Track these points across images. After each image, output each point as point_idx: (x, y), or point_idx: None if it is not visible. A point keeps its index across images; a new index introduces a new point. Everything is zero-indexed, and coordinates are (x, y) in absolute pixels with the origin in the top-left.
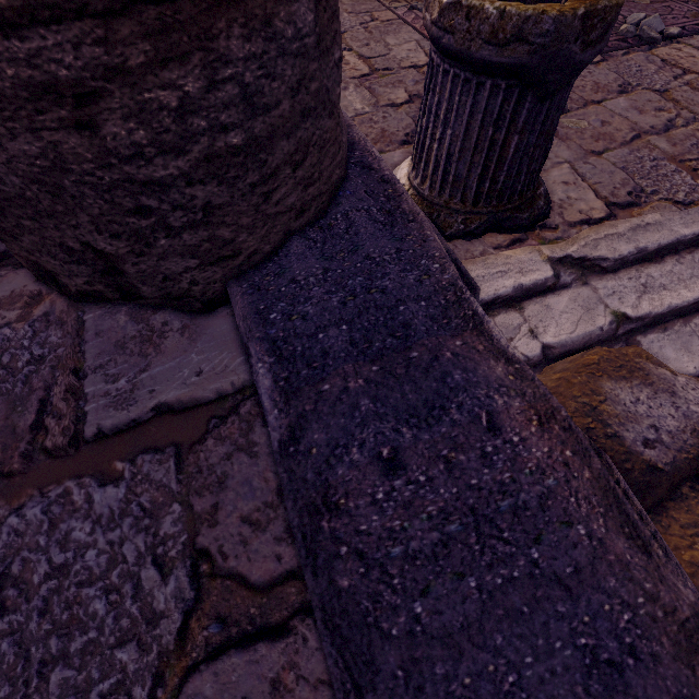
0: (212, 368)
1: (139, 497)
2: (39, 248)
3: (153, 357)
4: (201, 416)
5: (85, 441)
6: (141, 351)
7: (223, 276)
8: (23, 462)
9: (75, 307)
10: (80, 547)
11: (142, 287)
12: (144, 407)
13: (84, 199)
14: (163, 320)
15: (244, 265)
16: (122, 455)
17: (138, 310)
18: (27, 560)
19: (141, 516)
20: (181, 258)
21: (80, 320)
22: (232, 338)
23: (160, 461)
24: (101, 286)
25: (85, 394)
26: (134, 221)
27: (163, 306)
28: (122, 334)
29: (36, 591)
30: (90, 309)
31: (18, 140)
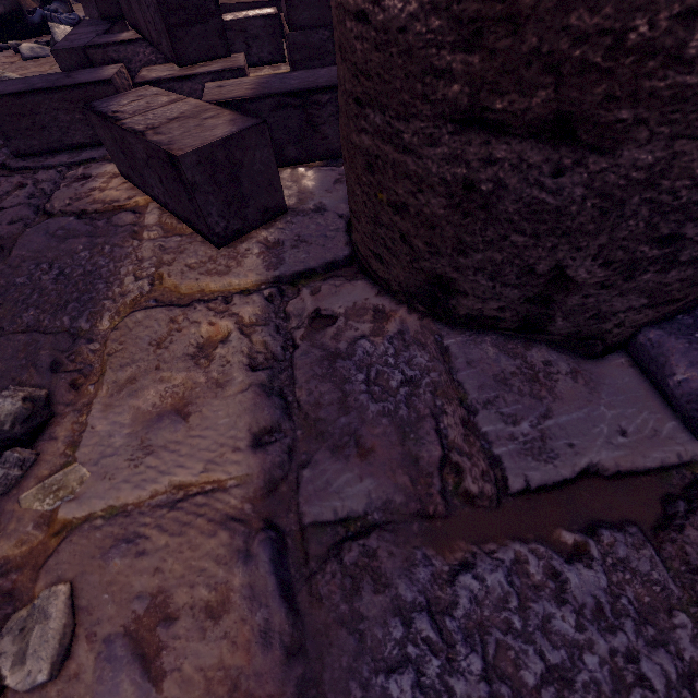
0: (636, 429)
1: (621, 590)
2: (484, 266)
3: (550, 402)
4: (654, 491)
5: (511, 494)
6: (530, 391)
7: (645, 321)
8: (443, 504)
9: (429, 329)
10: (570, 645)
11: (557, 321)
12: (569, 464)
13: (627, 219)
14: (541, 359)
15: (671, 312)
16: (569, 524)
17: (504, 343)
18: (504, 645)
19: (638, 619)
20: (637, 296)
21: (440, 344)
22: (643, 394)
23: (626, 543)
24: (508, 314)
25: (485, 433)
26: (644, 249)
27: (533, 342)
28: (498, 368)
29: (535, 697)
30: (447, 334)
31: (644, 147)
